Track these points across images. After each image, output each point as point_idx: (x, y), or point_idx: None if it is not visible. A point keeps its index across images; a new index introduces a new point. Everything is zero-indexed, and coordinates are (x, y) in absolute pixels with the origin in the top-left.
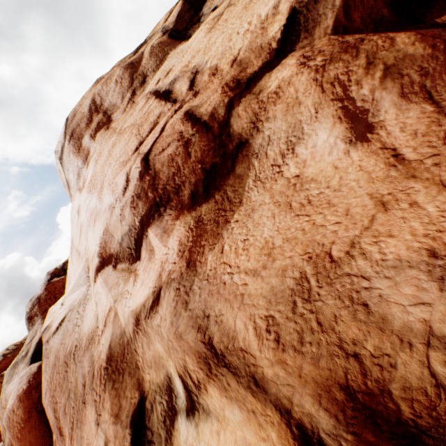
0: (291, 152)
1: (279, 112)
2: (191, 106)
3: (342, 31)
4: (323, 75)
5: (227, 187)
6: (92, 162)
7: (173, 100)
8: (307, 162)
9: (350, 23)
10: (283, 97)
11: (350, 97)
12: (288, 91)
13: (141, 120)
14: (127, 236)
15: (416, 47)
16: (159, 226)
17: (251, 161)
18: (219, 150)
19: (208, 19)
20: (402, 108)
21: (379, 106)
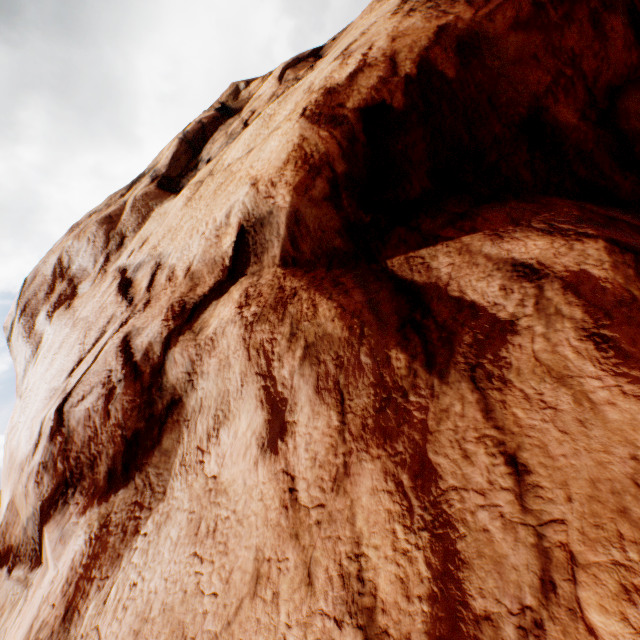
0: (216, 434)
1: (213, 368)
2: (134, 327)
3: (292, 261)
4: (251, 336)
5: (150, 467)
6: (41, 356)
7: (130, 297)
8: (226, 459)
9: (300, 253)
10: (218, 348)
11: (273, 375)
12: (222, 342)
13: (93, 319)
14: (32, 521)
15: (335, 325)
16: (60, 523)
17: (183, 429)
18: (146, 410)
19: (195, 178)
20: (315, 408)
21: (297, 397)
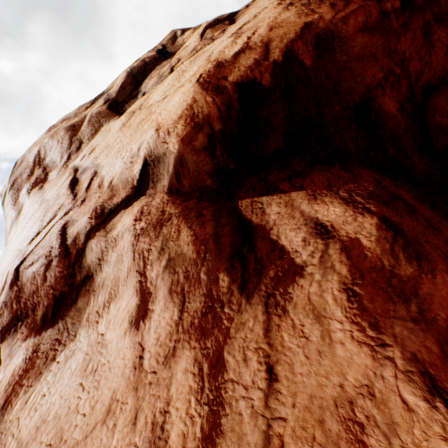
0: (108, 305)
1: (113, 260)
2: (71, 218)
3: (176, 191)
4: (137, 244)
5: (69, 317)
6: (20, 220)
7: (75, 192)
8: (111, 324)
9: (182, 186)
10: (118, 247)
11: (146, 274)
12: (120, 243)
13: (51, 203)
14: None
15: (189, 248)
16: (10, 344)
17: (91, 296)
18: (69, 280)
19: (131, 107)
20: (167, 304)
21: (158, 293)
